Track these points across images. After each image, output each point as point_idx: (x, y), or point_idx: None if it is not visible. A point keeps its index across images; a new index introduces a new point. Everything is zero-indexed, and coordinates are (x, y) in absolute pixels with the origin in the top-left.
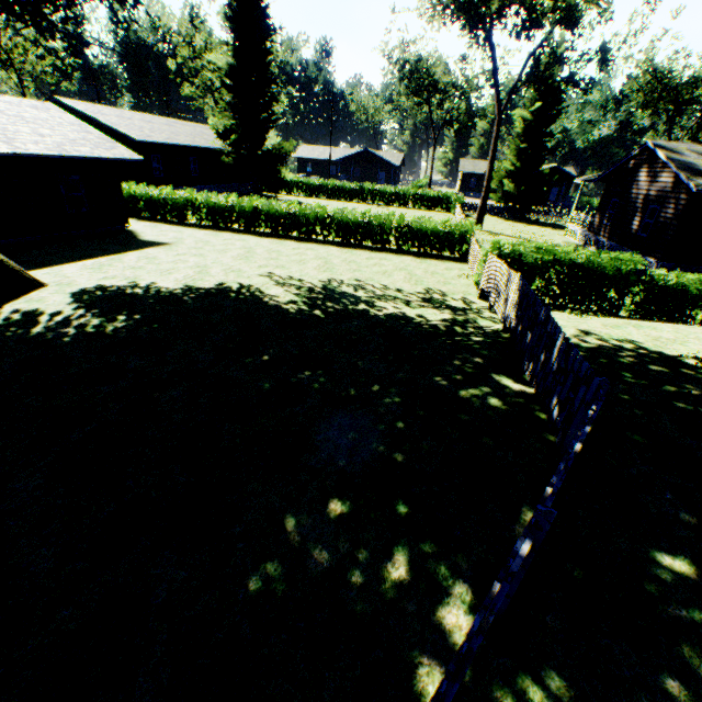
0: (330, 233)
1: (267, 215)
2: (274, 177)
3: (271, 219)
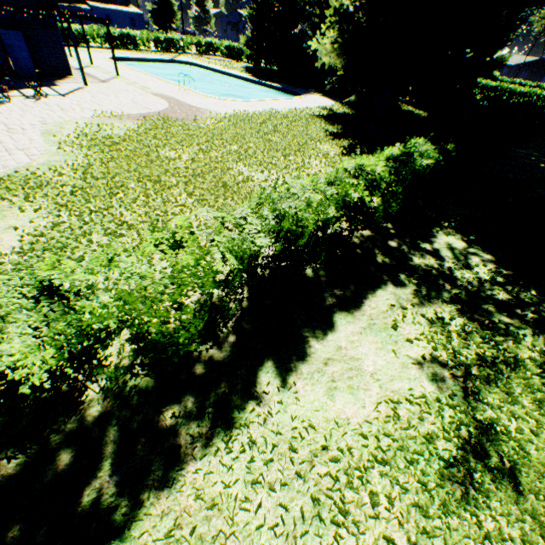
0: (538, 102)
1: (511, 92)
2: (489, 75)
3: (512, 94)
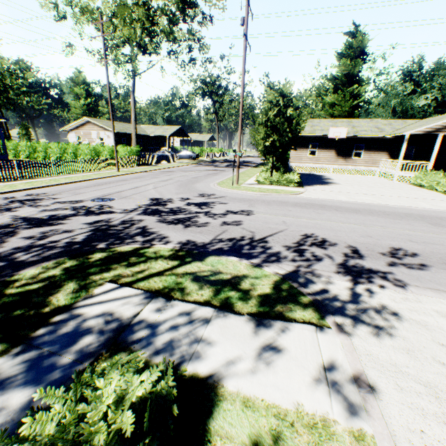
0: None
1: None
2: None
3: None
